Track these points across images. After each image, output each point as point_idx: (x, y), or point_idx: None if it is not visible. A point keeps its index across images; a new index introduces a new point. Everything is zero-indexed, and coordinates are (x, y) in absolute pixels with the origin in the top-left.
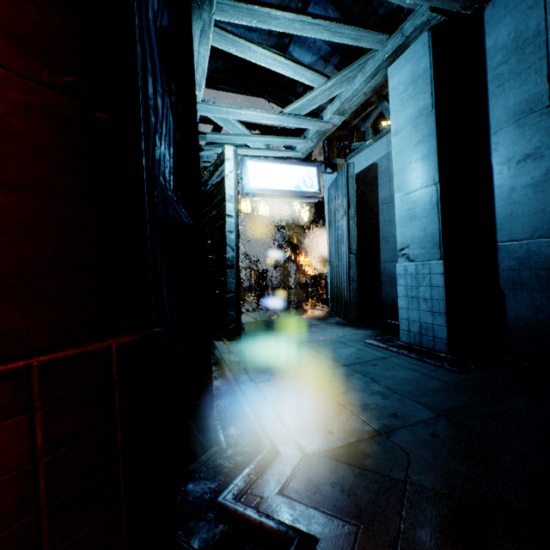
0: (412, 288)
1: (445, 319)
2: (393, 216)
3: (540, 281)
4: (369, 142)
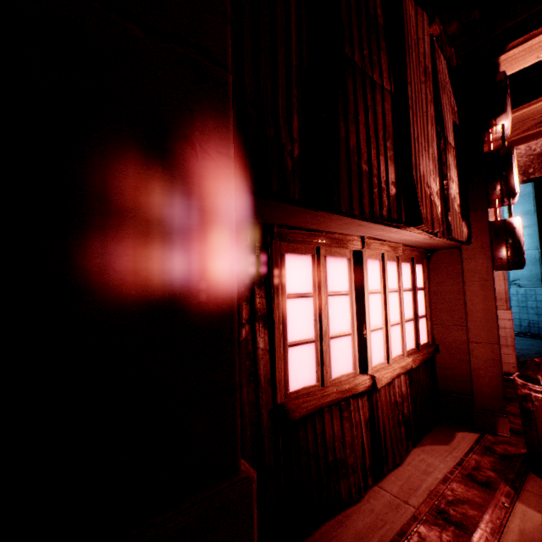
0: (522, 302)
1: None
2: None
3: None
4: None
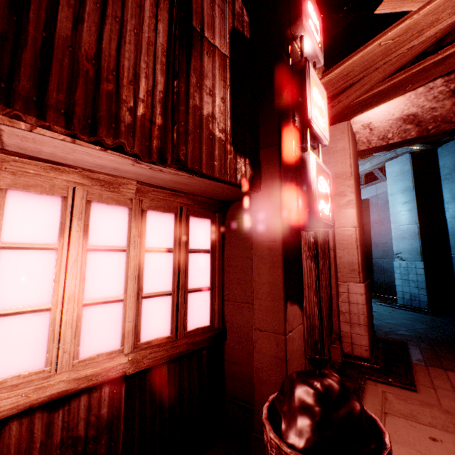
0: (404, 275)
1: (426, 291)
2: (381, 231)
3: None
4: (363, 186)
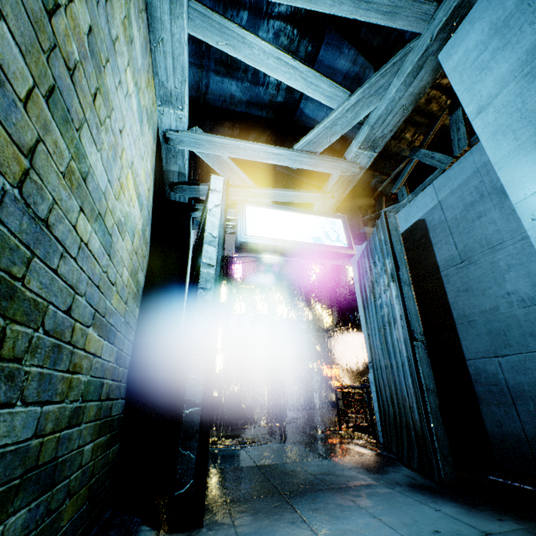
0: None
1: None
2: (471, 281)
3: None
4: (407, 198)
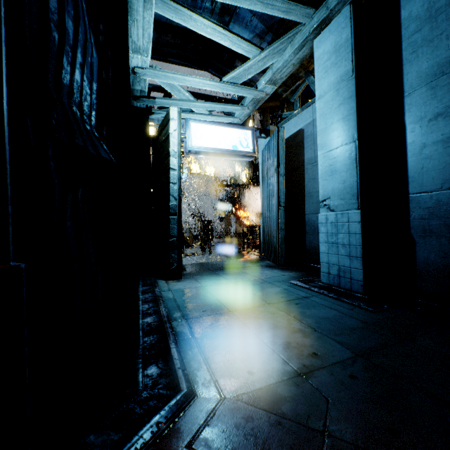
0: (332, 235)
1: (361, 262)
2: (316, 175)
3: (448, 229)
4: (297, 111)
